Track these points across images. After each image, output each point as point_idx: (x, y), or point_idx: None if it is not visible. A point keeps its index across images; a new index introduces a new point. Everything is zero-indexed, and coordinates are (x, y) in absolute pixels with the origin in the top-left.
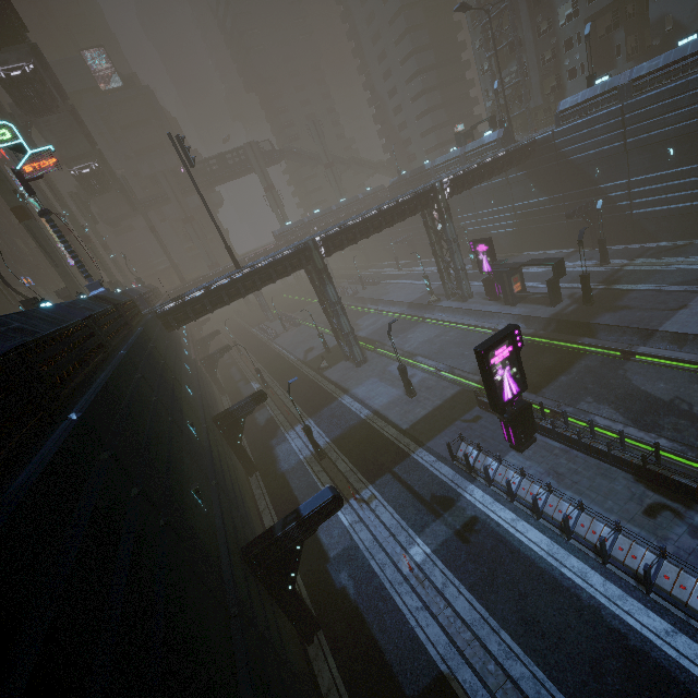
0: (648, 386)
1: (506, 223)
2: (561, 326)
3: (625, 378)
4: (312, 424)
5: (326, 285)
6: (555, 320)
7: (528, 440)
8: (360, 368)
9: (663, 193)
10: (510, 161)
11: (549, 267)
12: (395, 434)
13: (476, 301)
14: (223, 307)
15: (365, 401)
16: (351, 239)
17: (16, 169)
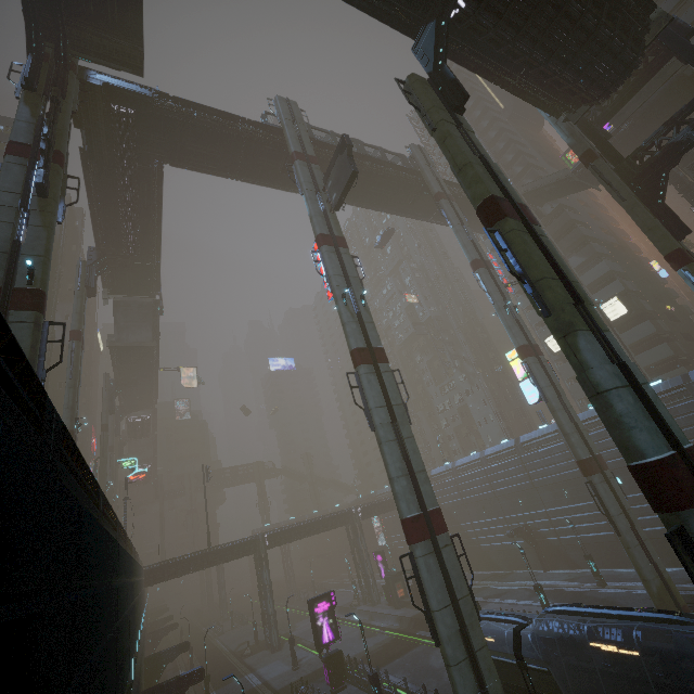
0: (434, 662)
1: None
2: (416, 624)
3: (427, 658)
4: (214, 693)
5: (264, 569)
6: (414, 618)
7: (341, 684)
8: (274, 653)
9: (489, 534)
10: None
11: None
12: (269, 693)
13: (380, 605)
14: (188, 573)
15: (263, 675)
16: (289, 538)
17: (127, 477)
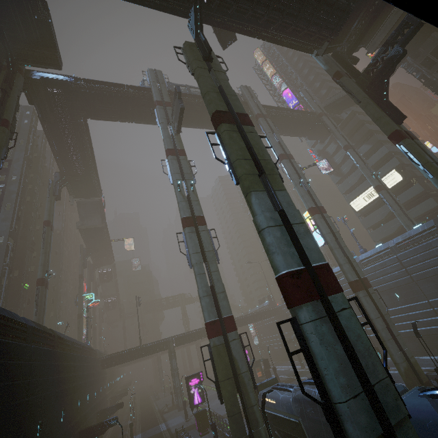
0: None
1: (278, 343)
2: None
3: None
4: (140, 435)
5: (173, 359)
6: None
7: (205, 431)
8: (179, 411)
9: None
10: (266, 315)
11: (287, 368)
12: (167, 435)
13: None
14: (127, 361)
15: (168, 424)
16: (188, 339)
17: (88, 305)
